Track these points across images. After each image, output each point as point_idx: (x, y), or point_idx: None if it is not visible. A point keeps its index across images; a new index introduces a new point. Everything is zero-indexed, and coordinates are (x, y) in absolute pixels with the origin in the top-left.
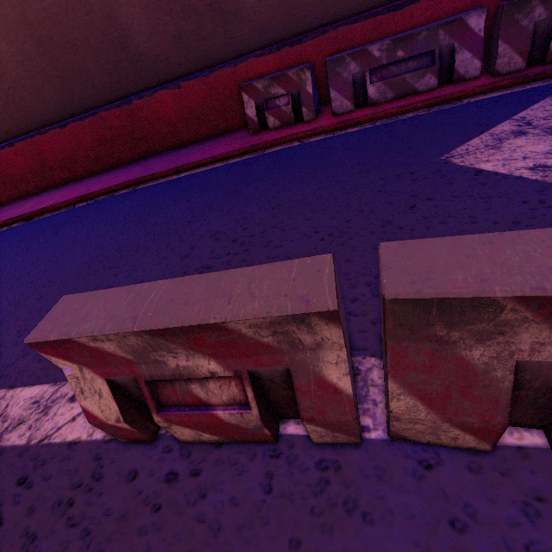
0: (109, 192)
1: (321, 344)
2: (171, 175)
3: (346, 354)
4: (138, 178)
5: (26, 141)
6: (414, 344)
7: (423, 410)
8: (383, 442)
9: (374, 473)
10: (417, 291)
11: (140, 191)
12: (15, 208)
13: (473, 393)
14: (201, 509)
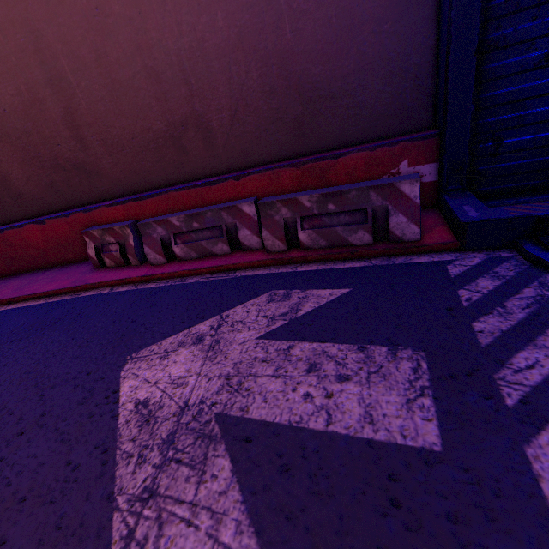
0: None
1: None
2: (5, 304)
3: None
4: None
5: None
6: None
7: None
8: None
9: None
10: None
11: None
12: None
13: None
14: None
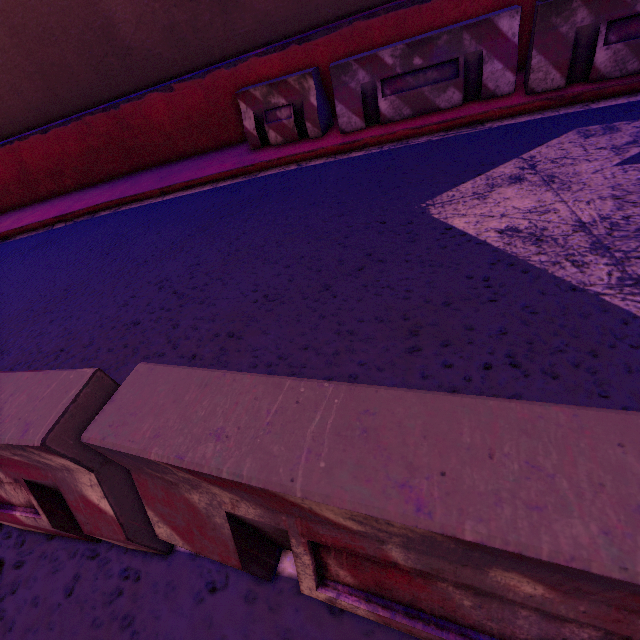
0: (90, 213)
1: (68, 467)
2: (157, 196)
3: (95, 478)
4: (121, 198)
5: (5, 147)
6: (150, 478)
7: (179, 540)
8: (188, 557)
9: (164, 589)
10: (104, 437)
11: (119, 215)
12: None
13: (207, 533)
14: (6, 605)
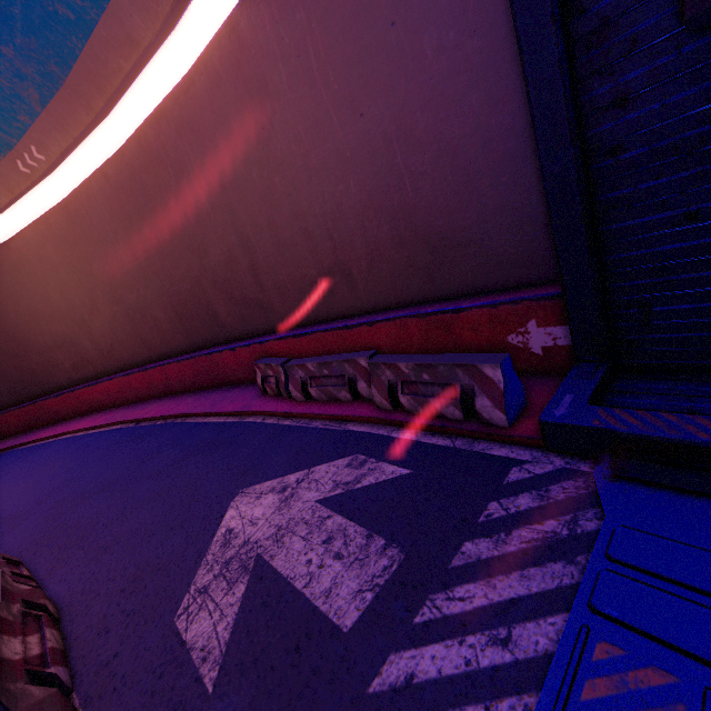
0: (175, 417)
1: None
2: (204, 416)
3: None
4: (188, 413)
5: (161, 366)
6: None
7: None
8: None
9: None
10: None
11: (179, 426)
12: (144, 408)
13: None
14: None
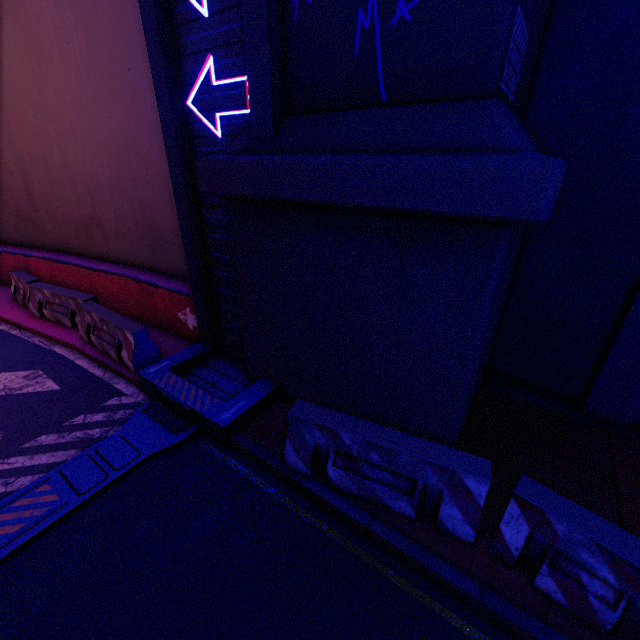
0: None
1: None
2: None
3: None
4: None
5: None
6: None
7: None
8: None
9: None
10: None
11: None
12: None
13: None
14: None
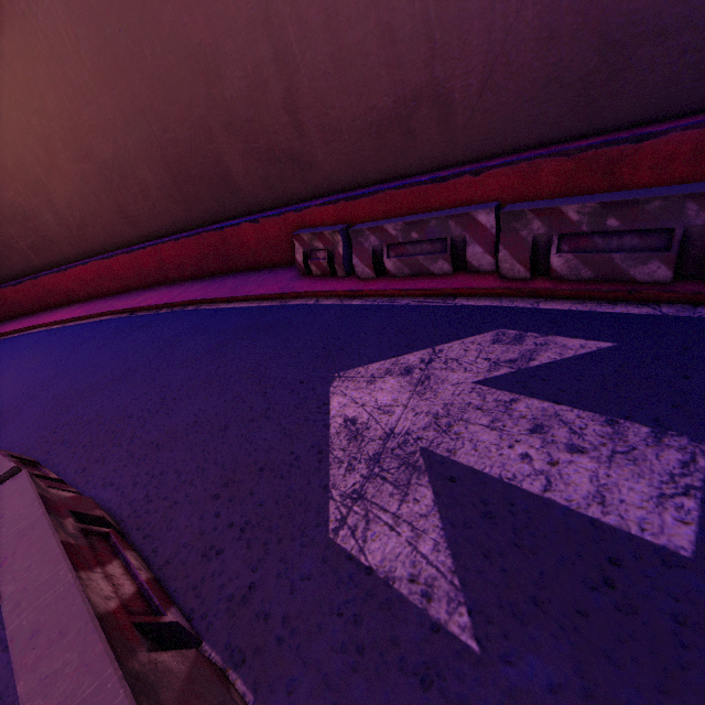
0: (184, 305)
1: None
2: (225, 302)
3: None
4: (203, 299)
5: (153, 246)
6: None
7: None
8: None
9: None
10: None
11: (195, 313)
12: (135, 298)
13: None
14: None
